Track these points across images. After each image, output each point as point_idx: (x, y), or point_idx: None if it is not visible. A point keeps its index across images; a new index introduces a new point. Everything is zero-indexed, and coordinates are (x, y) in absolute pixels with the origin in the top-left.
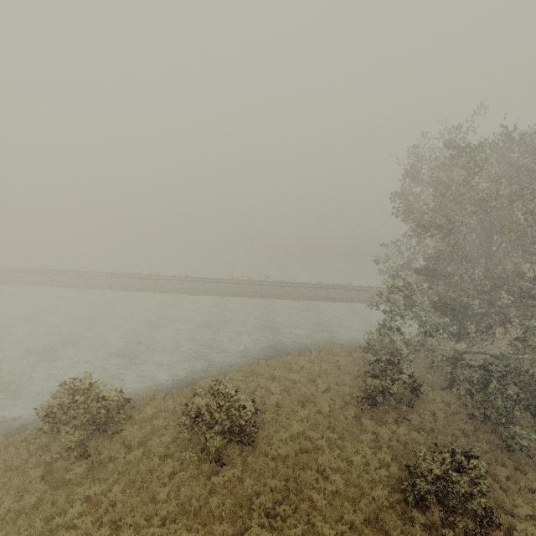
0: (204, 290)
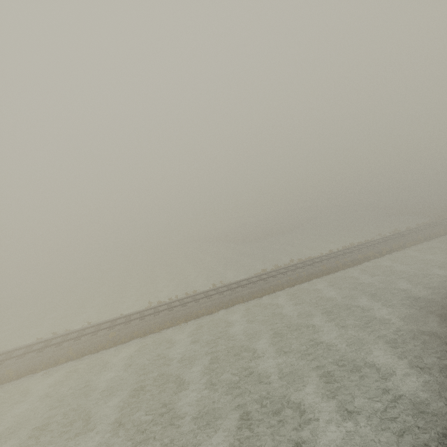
0: (265, 289)
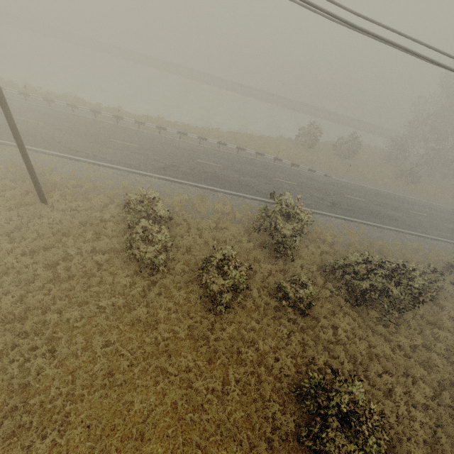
0: (294, 107)
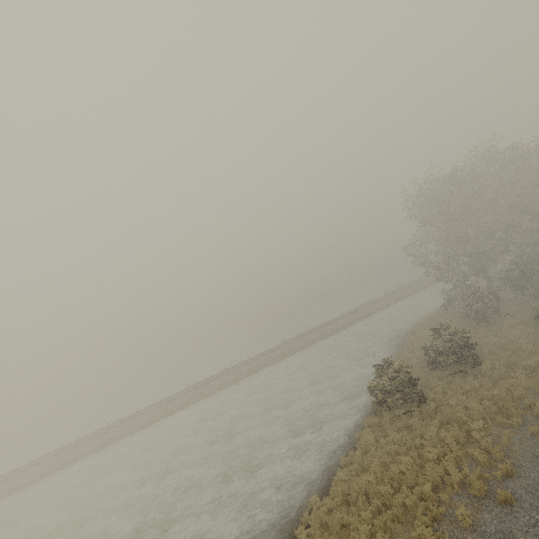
0: (283, 354)
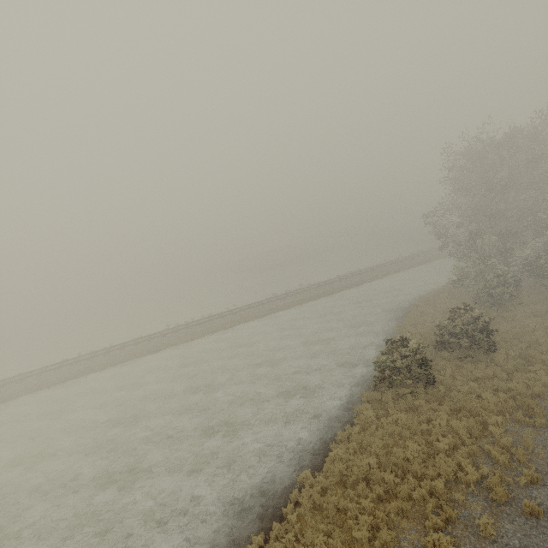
0: (273, 308)
